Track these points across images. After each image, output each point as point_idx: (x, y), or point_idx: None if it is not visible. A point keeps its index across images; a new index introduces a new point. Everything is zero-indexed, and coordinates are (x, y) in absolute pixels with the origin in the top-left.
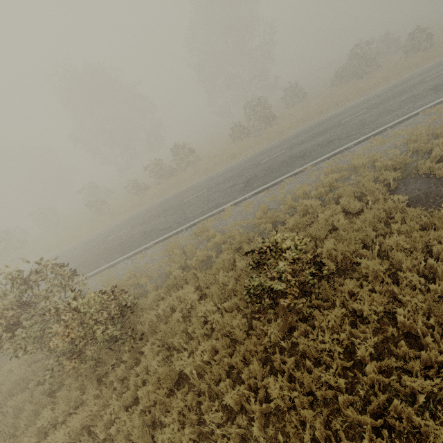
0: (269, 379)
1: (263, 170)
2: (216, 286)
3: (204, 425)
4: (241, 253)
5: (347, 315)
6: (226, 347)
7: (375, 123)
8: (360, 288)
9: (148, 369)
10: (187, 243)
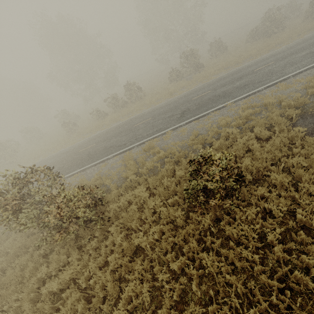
0: (204, 254)
1: (194, 105)
2: (161, 187)
3: (156, 281)
4: (180, 165)
5: (259, 212)
6: (170, 230)
7: (281, 72)
8: (270, 194)
9: (113, 243)
10: (139, 156)
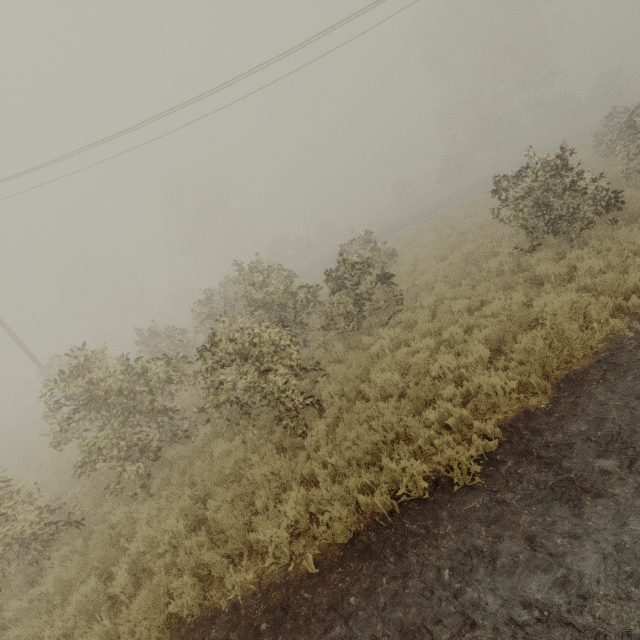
0: None
1: None
2: None
3: None
4: None
5: None
6: None
7: None
8: None
9: None
10: None
